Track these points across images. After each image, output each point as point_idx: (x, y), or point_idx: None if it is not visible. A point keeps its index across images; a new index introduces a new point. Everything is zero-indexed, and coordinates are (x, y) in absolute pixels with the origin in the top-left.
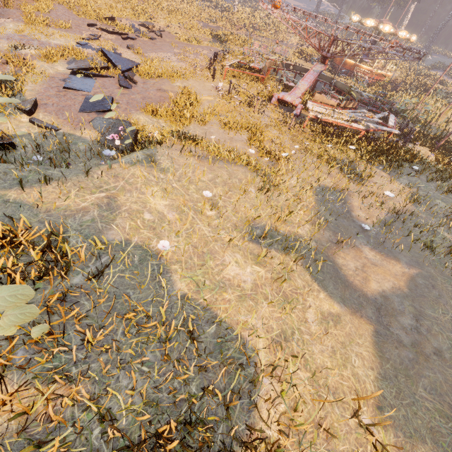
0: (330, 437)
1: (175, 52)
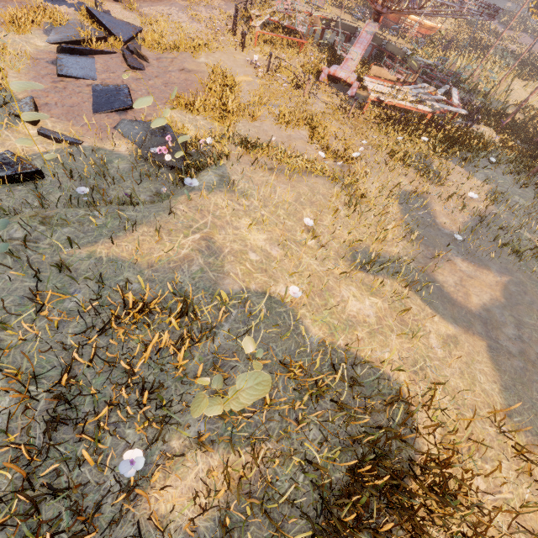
0: (479, 447)
1: (181, 5)
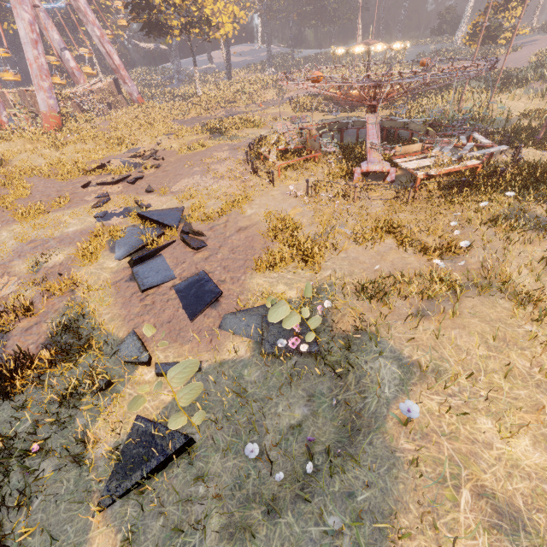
0: None
1: (200, 171)
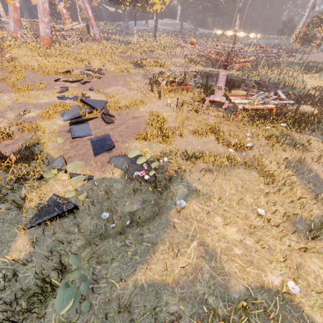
0: None
1: (122, 84)
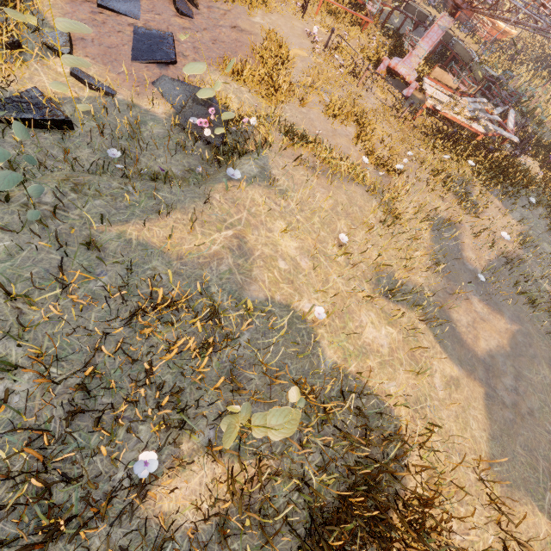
0: (458, 490)
1: None
